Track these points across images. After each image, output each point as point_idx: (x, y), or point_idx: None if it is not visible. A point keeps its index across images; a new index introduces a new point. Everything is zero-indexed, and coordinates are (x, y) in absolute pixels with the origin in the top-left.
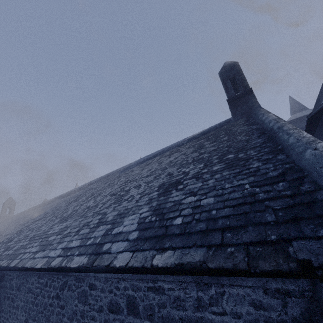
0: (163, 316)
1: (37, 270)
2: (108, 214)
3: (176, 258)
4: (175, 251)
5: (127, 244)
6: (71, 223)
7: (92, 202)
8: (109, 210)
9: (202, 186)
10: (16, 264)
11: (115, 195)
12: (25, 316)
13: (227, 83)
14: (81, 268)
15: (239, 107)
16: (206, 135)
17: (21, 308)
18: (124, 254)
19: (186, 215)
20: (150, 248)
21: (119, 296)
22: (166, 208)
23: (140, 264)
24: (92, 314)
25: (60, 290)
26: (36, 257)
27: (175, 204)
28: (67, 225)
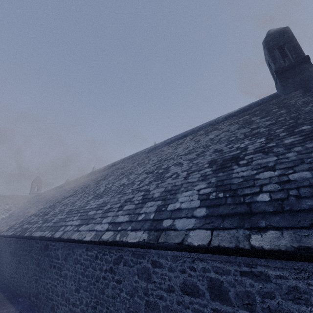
0: (270, 308)
1: (86, 243)
2: (152, 190)
3: (291, 240)
4: (282, 232)
5: (197, 221)
6: (109, 199)
7: (126, 180)
8: (152, 187)
9: (279, 160)
10: (61, 236)
11: (152, 173)
12: (75, 286)
13: (274, 52)
14: (142, 244)
15: (292, 78)
16: (249, 111)
17: (70, 277)
18: (198, 231)
19: (274, 191)
20: (236, 227)
21: (197, 278)
22: (234, 184)
23: (231, 244)
24: (158, 293)
25: (114, 264)
26: (81, 230)
27: (246, 180)
28: (105, 201)
